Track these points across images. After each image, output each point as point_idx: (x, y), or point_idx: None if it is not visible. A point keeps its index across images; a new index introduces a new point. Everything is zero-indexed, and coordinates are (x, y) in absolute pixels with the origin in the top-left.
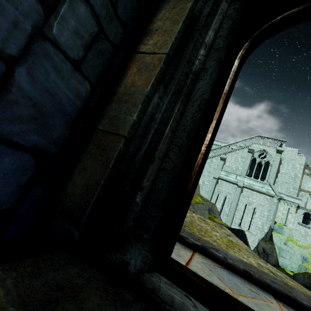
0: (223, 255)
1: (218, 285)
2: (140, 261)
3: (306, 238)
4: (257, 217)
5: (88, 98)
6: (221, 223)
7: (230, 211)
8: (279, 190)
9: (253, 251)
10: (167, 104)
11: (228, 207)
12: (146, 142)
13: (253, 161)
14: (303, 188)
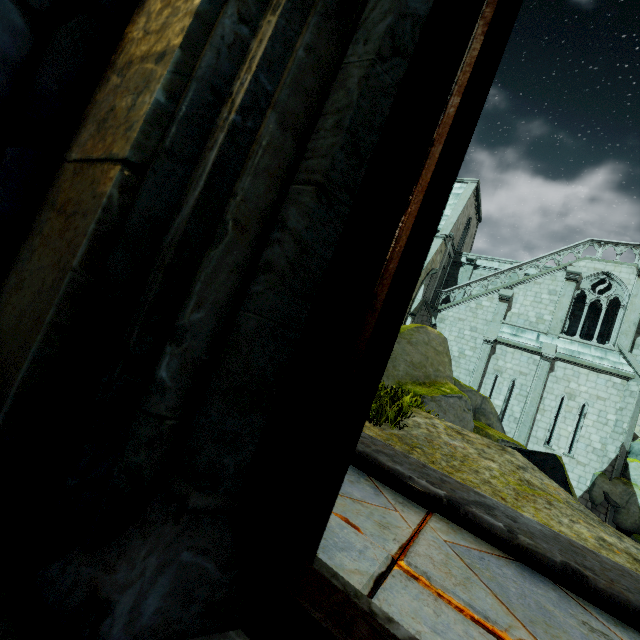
0: (505, 524)
1: (489, 616)
2: (164, 594)
3: None
4: (591, 425)
5: (27, 59)
6: (504, 439)
7: (525, 413)
8: None
9: (582, 499)
10: (273, 39)
11: (520, 403)
12: (200, 175)
13: (578, 299)
14: None
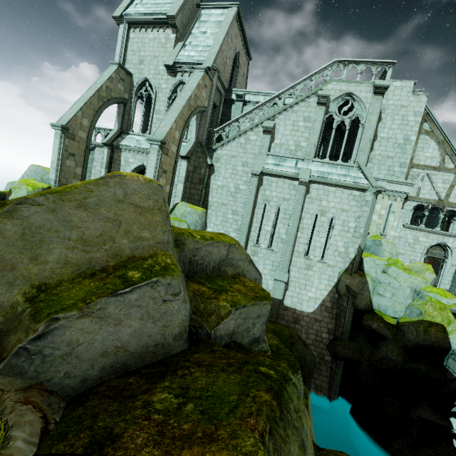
0: None
1: None
2: None
3: (415, 248)
4: (337, 234)
5: None
6: (240, 304)
7: (288, 234)
8: (375, 174)
9: (331, 293)
10: None
11: (285, 226)
12: None
13: (329, 125)
14: (418, 162)
